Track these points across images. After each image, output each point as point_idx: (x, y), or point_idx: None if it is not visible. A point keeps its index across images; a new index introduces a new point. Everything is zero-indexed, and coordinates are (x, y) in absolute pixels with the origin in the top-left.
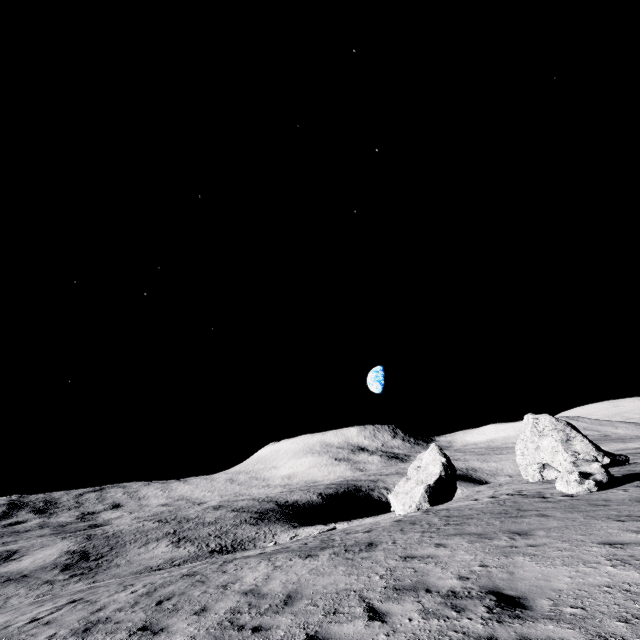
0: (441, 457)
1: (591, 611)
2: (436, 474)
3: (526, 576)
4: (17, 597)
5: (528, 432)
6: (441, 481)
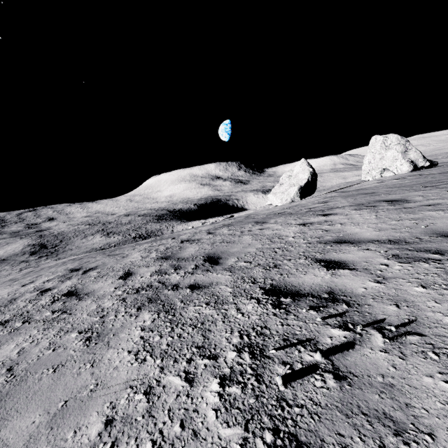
0: (309, 168)
1: None
2: (305, 179)
3: None
4: (5, 271)
5: (378, 147)
6: (308, 183)
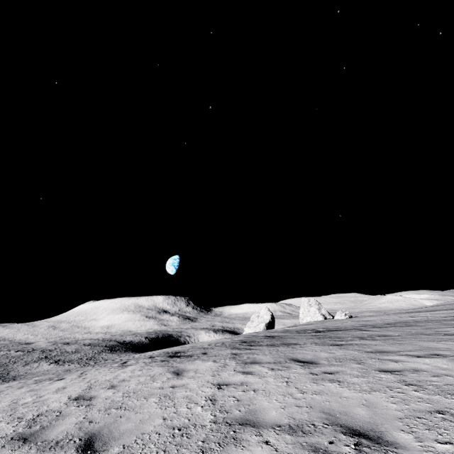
0: (270, 312)
1: (376, 319)
2: (268, 319)
3: (361, 320)
4: None
5: (306, 304)
6: (270, 322)
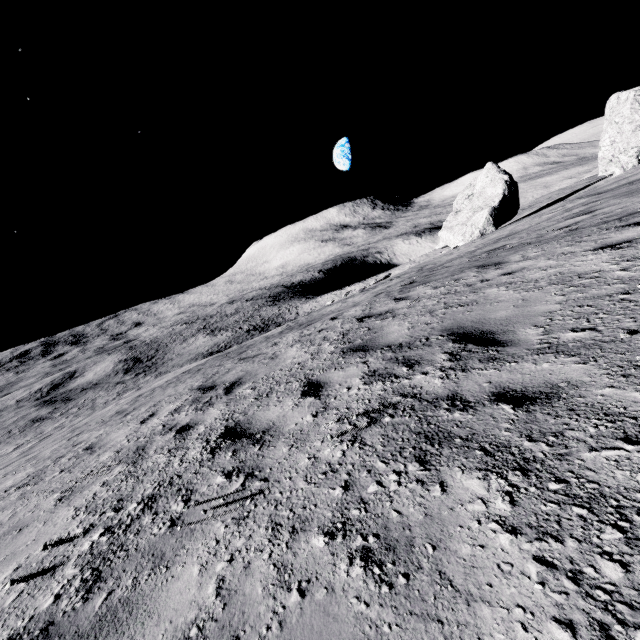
0: (502, 175)
1: None
2: (498, 195)
3: None
4: (101, 398)
5: (627, 111)
6: (505, 201)
